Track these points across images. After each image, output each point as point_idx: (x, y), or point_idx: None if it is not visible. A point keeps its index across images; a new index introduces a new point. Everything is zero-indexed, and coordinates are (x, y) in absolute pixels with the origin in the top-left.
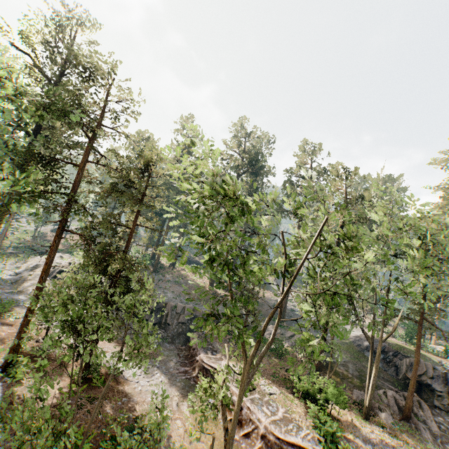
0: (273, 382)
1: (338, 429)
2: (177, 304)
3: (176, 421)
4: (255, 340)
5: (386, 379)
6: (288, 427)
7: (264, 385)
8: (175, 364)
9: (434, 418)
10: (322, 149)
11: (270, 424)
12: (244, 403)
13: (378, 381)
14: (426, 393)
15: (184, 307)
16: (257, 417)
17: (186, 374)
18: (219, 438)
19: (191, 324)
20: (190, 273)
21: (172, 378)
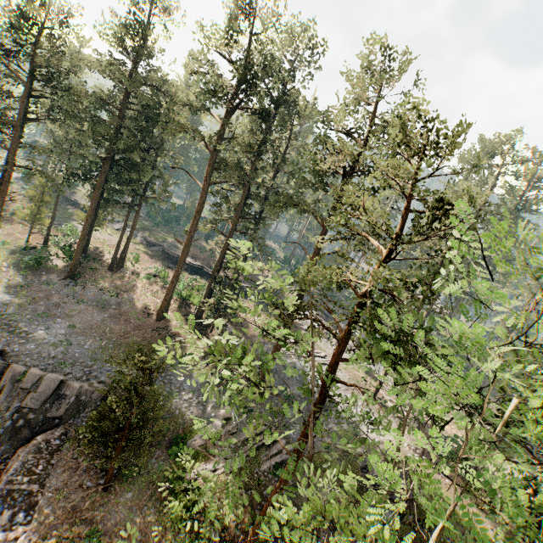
0: None
1: None
2: (28, 372)
3: None
4: (165, 453)
5: None
6: None
7: None
8: None
9: None
10: (407, 67)
11: None
12: None
13: None
14: None
15: (43, 378)
16: None
17: None
18: None
19: (51, 410)
20: (144, 282)
21: None
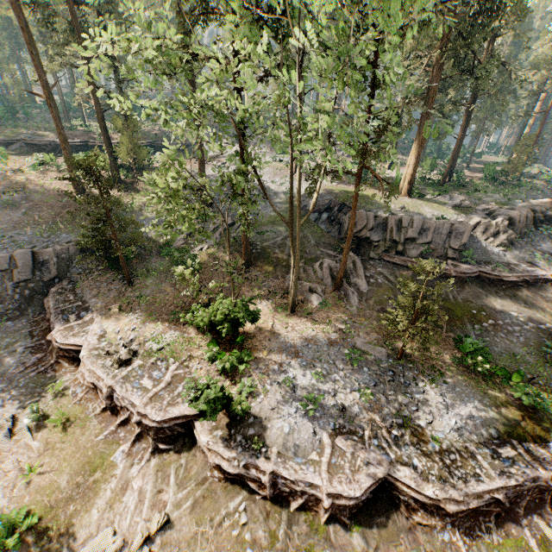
0: (172, 323)
1: (221, 393)
2: None
3: (4, 464)
4: (160, 258)
5: (327, 244)
6: (176, 393)
7: (152, 340)
8: (23, 355)
9: (367, 274)
10: None
11: (145, 407)
12: (112, 389)
13: (318, 250)
14: (365, 247)
15: (14, 256)
16: (129, 403)
17: (39, 366)
18: (85, 446)
19: (45, 275)
20: (35, 174)
21: (12, 386)
